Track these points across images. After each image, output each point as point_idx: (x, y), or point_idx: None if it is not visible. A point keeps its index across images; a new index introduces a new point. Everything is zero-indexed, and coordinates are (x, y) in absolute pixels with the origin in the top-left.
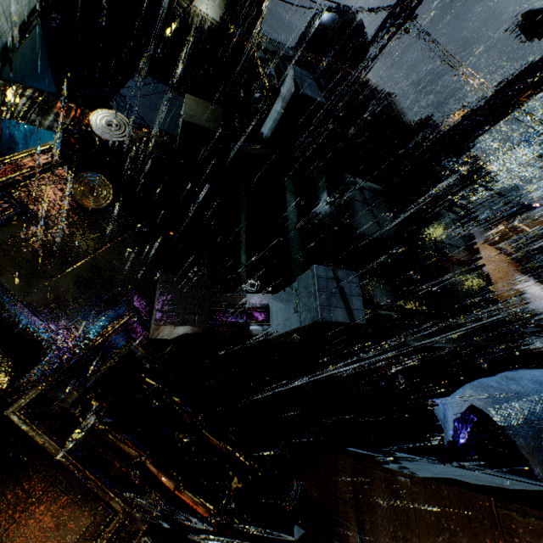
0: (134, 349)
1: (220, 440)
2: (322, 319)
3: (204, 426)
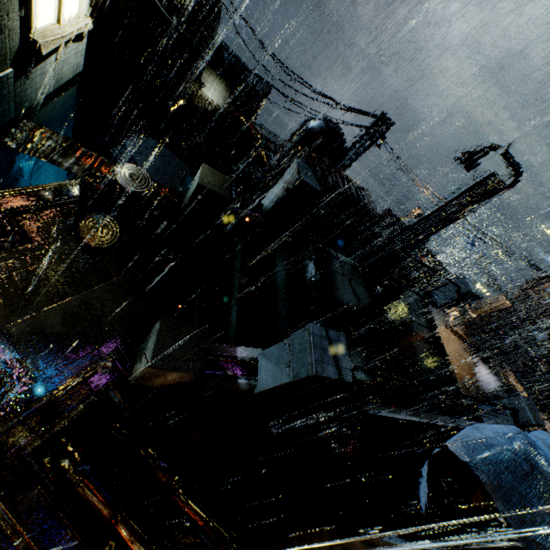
0: (111, 395)
1: (195, 504)
2: (317, 373)
3: (180, 486)
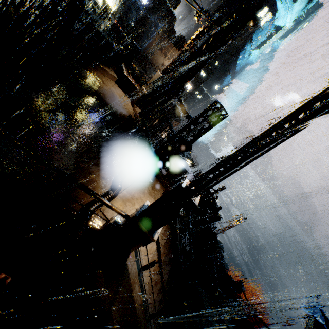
0: None
1: None
2: None
3: None
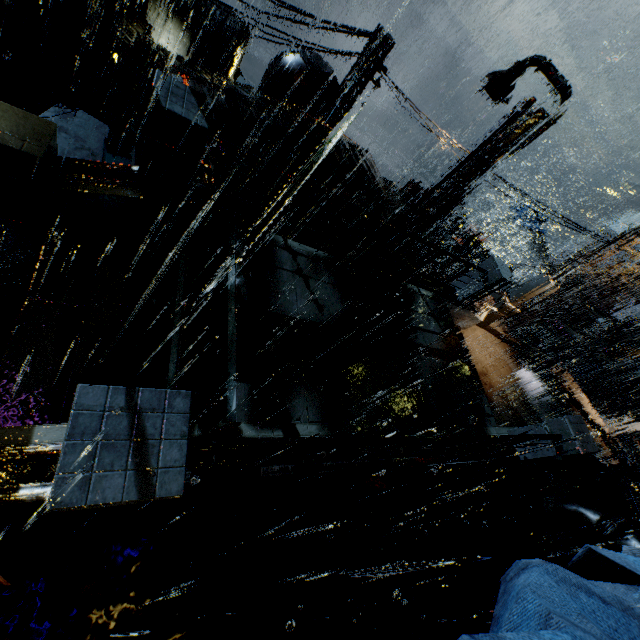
0: None
1: None
2: (56, 505)
3: None
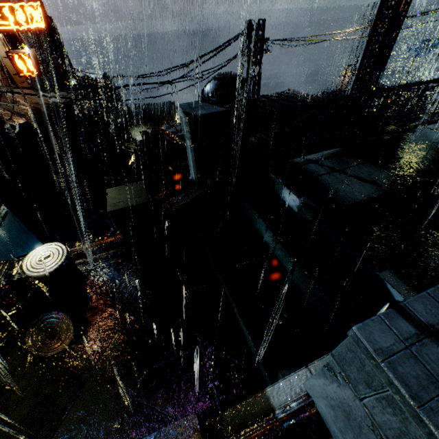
0: None
1: None
2: None
3: None
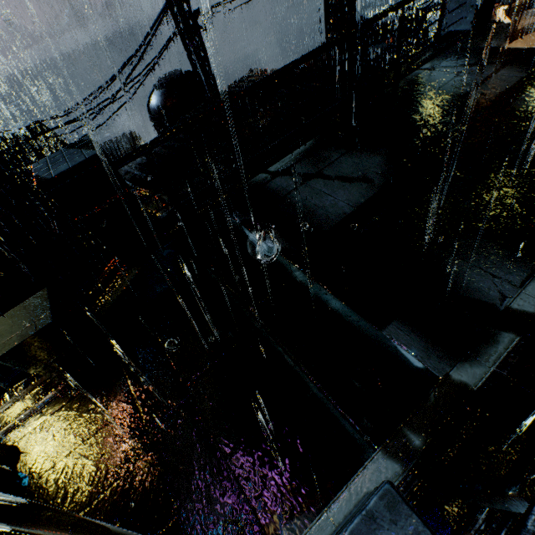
0: None
1: None
2: None
3: None
